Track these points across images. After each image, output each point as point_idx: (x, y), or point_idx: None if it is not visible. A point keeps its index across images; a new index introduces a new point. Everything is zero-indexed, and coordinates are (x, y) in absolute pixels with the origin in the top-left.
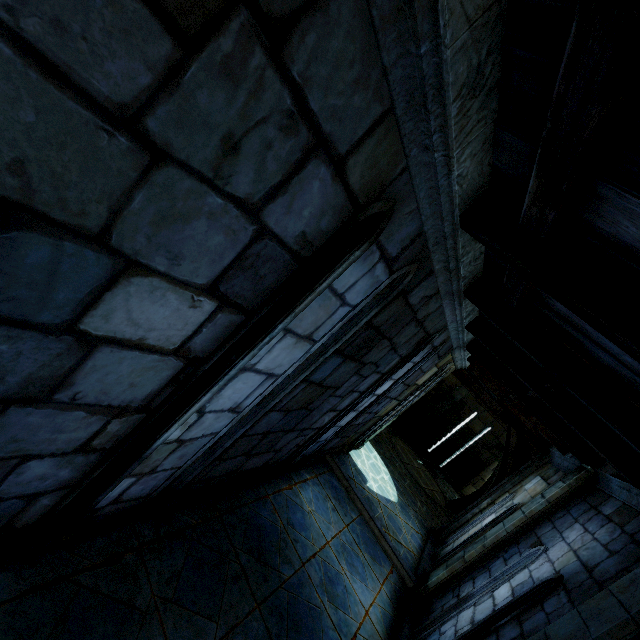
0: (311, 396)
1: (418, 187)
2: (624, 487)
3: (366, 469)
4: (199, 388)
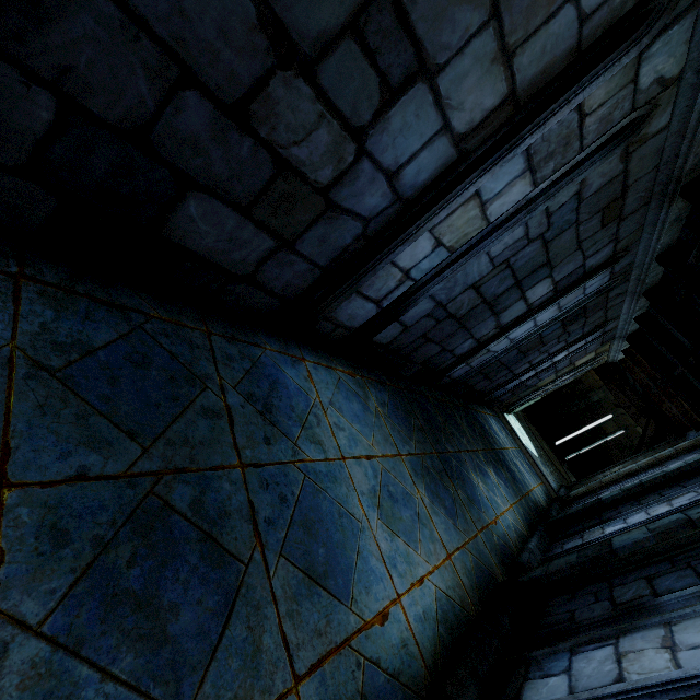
0: (533, 346)
1: (640, 245)
2: None
3: (516, 429)
4: (515, 324)
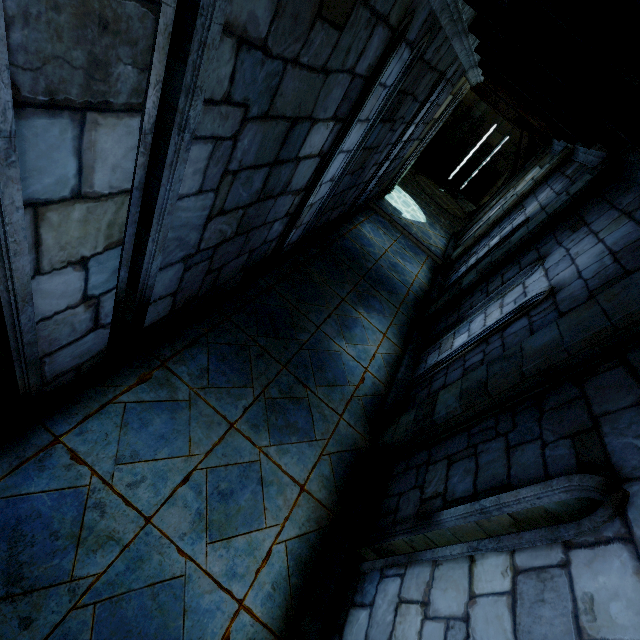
0: (364, 158)
1: None
2: (584, 152)
3: (399, 206)
4: (320, 171)
